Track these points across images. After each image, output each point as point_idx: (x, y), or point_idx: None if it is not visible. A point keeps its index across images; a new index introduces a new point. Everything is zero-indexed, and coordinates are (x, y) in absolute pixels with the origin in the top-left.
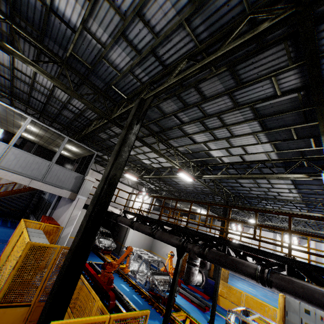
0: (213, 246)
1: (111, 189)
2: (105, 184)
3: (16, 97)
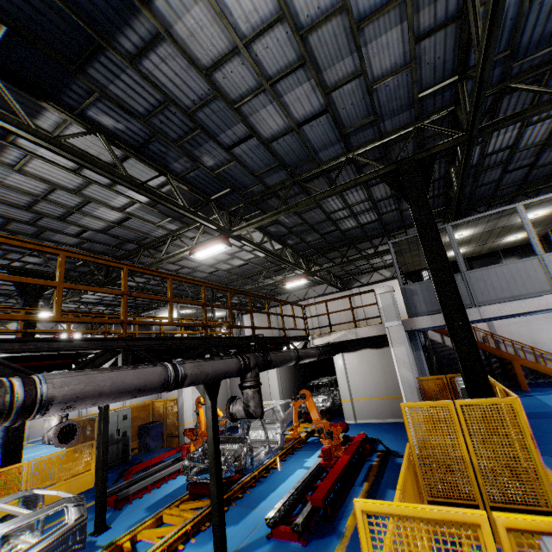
0: None
1: None
2: None
3: None
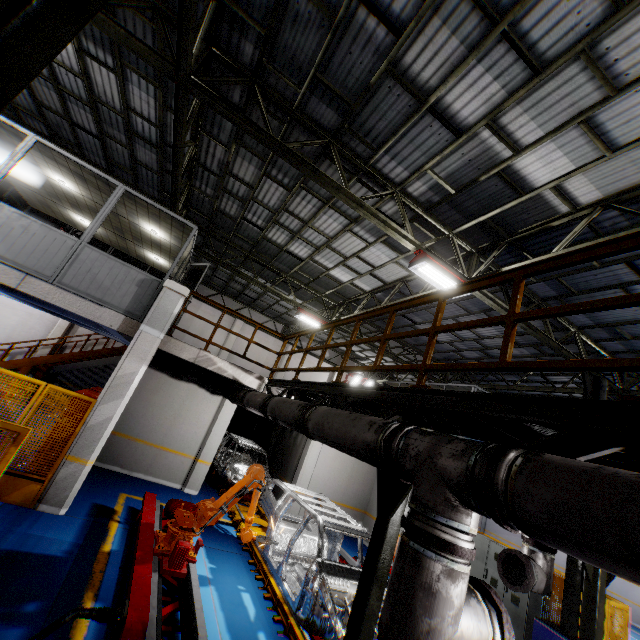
0: (560, 454)
1: None
2: None
3: (62, 144)
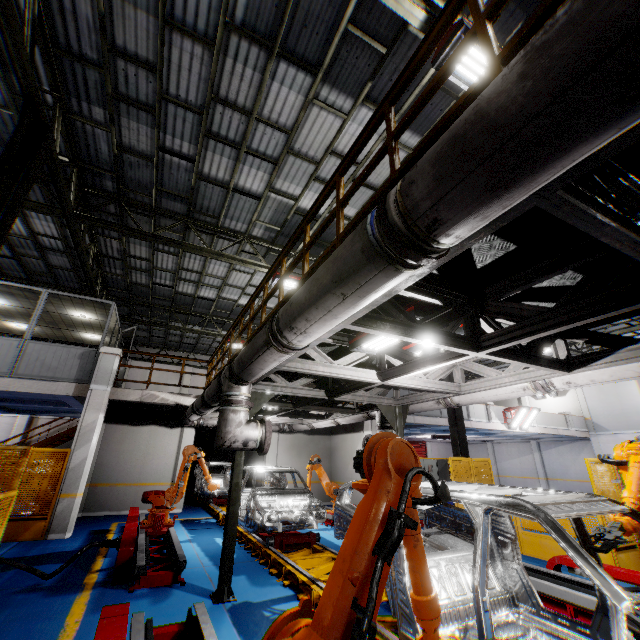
0: None
1: None
2: None
3: None
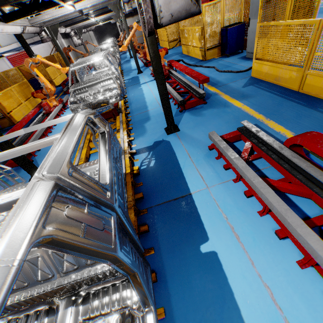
0: None
1: None
2: None
3: None
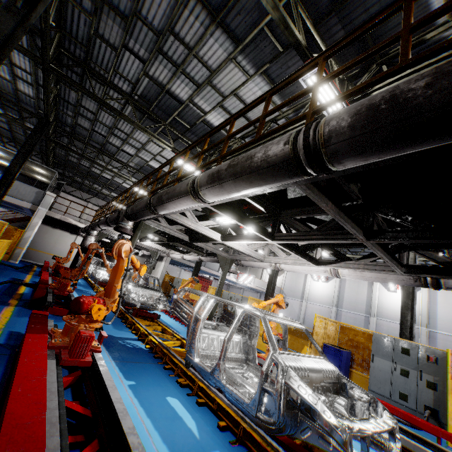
0: None
1: (12, 175)
2: (7, 171)
3: None
